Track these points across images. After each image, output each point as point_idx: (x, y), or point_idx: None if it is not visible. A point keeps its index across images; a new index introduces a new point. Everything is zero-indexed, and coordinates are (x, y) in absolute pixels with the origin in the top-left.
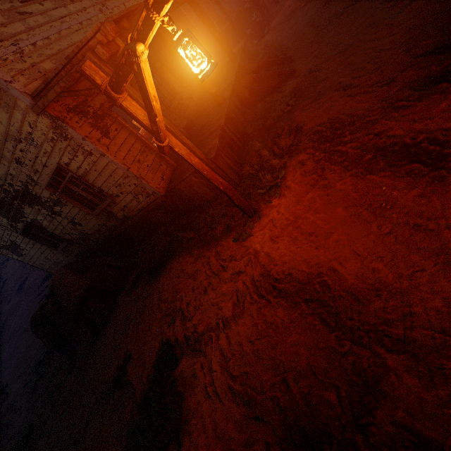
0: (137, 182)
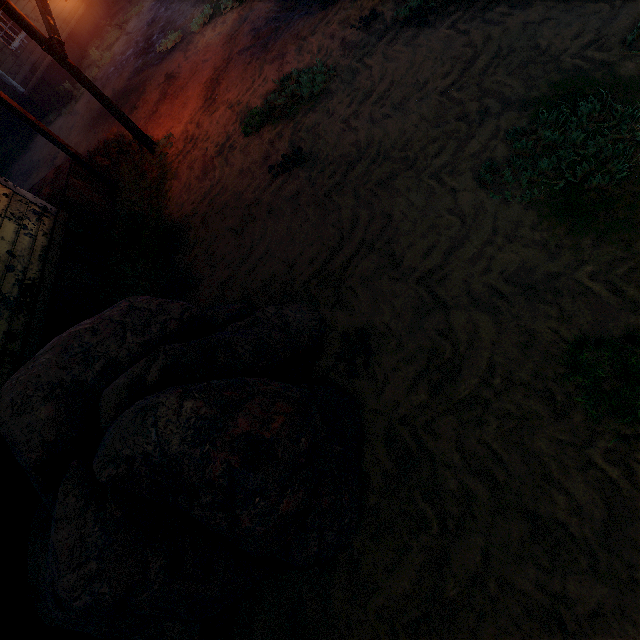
0: (7, 190)
